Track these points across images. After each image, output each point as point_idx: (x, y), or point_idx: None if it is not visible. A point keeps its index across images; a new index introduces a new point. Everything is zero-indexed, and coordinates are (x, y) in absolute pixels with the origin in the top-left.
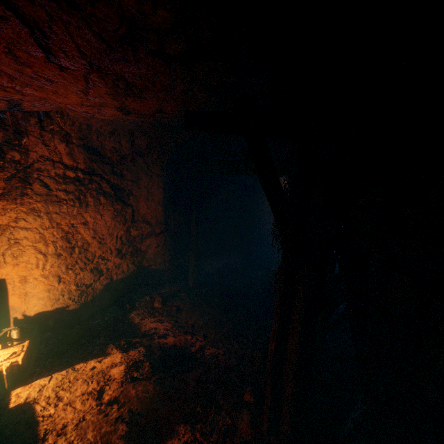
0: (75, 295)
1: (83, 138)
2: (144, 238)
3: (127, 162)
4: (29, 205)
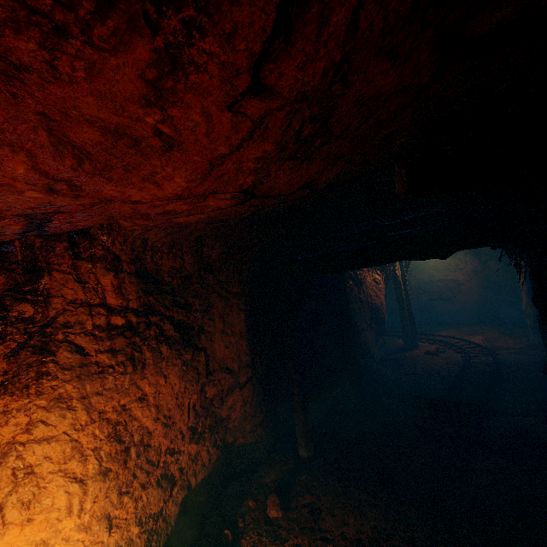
0: (140, 546)
1: (135, 260)
2: (225, 396)
3: (192, 285)
4: (51, 391)
